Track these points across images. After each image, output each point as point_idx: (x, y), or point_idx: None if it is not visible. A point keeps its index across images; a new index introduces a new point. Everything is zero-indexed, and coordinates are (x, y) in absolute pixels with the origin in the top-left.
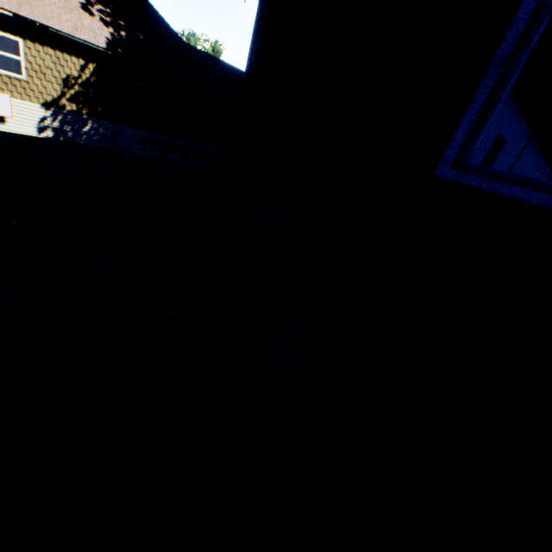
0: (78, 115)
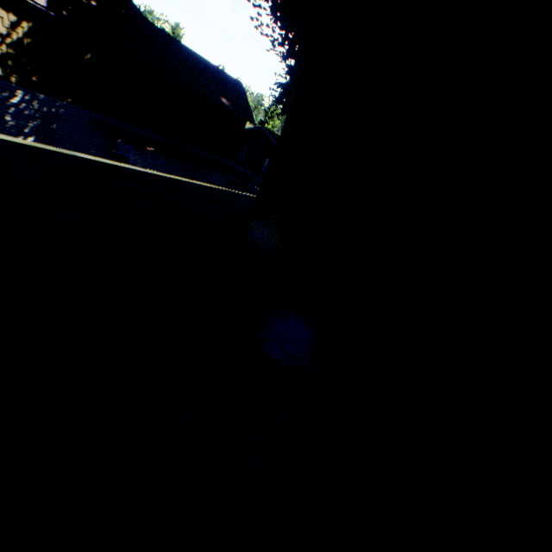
0: (4, 81)
